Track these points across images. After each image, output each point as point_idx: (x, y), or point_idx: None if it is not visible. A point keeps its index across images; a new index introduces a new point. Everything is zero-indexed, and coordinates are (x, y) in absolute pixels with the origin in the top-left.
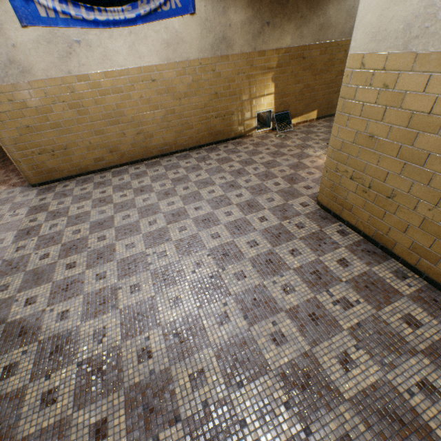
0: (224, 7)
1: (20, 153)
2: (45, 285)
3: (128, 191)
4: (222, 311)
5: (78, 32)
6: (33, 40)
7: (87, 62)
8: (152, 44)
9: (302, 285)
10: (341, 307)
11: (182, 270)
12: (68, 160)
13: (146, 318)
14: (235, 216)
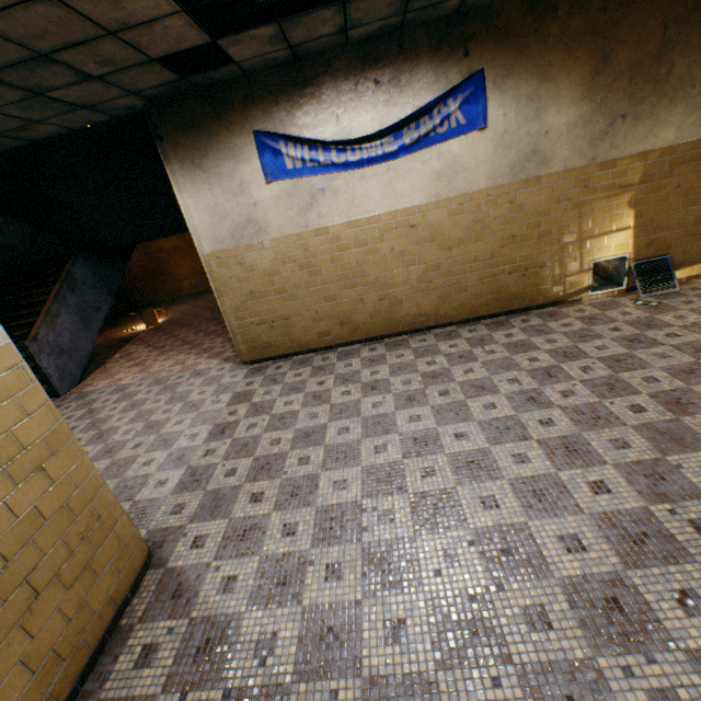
0: (538, 109)
1: (238, 323)
2: (220, 521)
3: (354, 387)
4: (487, 697)
5: (324, 179)
6: (274, 195)
7: (329, 212)
8: (416, 179)
9: None
10: None
11: (417, 561)
12: (287, 334)
13: (339, 644)
14: (534, 466)
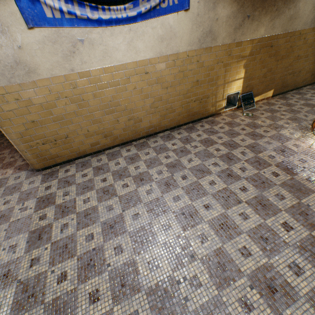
0: (214, 3)
1: (25, 144)
2: None
3: (128, 180)
4: None
5: (82, 31)
6: (38, 41)
7: (89, 59)
8: (148, 40)
9: None
10: None
11: (230, 314)
12: (68, 147)
13: None
14: (252, 219)
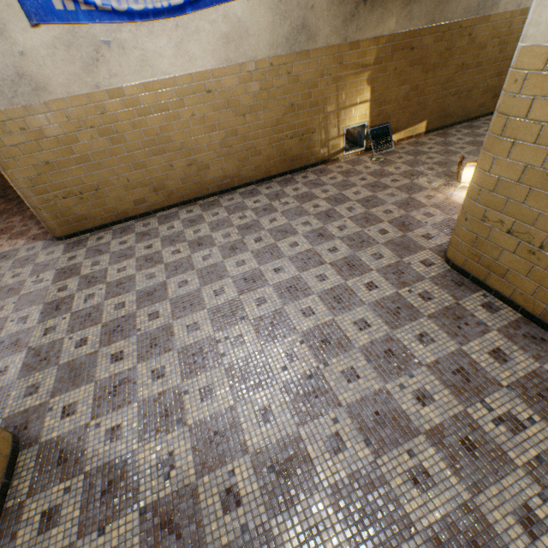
0: None
1: (39, 198)
2: (86, 386)
3: (181, 246)
4: (332, 431)
5: (107, 28)
6: (47, 44)
7: (121, 71)
8: (206, 40)
9: (444, 392)
10: (507, 429)
11: (268, 365)
12: (101, 205)
13: (226, 440)
14: (331, 281)
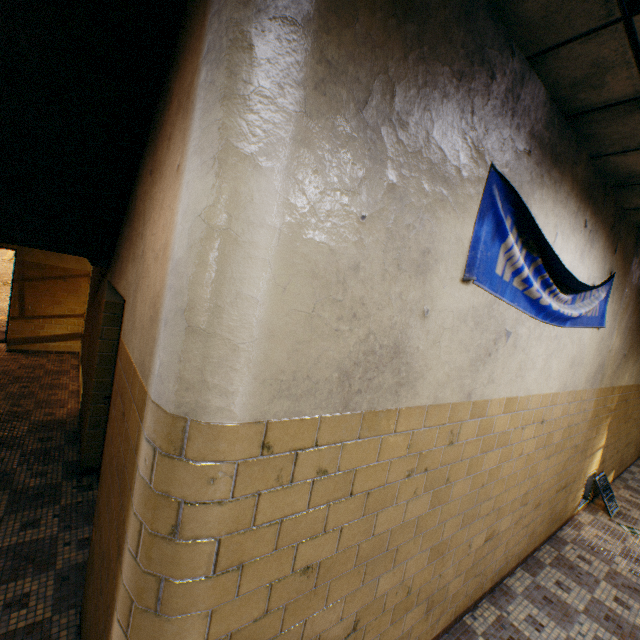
0: (613, 327)
1: None
2: None
3: None
4: None
5: (515, 315)
6: (459, 310)
7: (498, 375)
8: (562, 359)
9: None
10: None
11: None
12: None
13: None
14: None
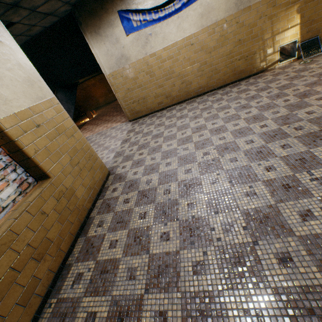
0: None
1: (125, 104)
2: (130, 161)
3: (173, 119)
4: (215, 177)
5: (150, 28)
6: (131, 41)
7: (155, 45)
8: (191, 20)
9: (284, 167)
10: (318, 183)
11: (195, 156)
12: (145, 105)
13: (171, 177)
14: (240, 126)
